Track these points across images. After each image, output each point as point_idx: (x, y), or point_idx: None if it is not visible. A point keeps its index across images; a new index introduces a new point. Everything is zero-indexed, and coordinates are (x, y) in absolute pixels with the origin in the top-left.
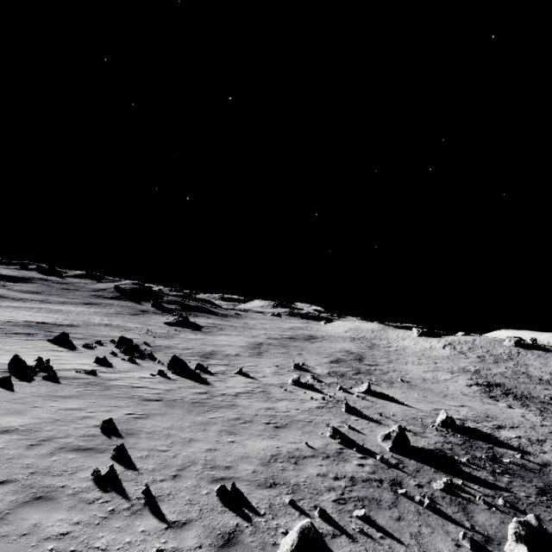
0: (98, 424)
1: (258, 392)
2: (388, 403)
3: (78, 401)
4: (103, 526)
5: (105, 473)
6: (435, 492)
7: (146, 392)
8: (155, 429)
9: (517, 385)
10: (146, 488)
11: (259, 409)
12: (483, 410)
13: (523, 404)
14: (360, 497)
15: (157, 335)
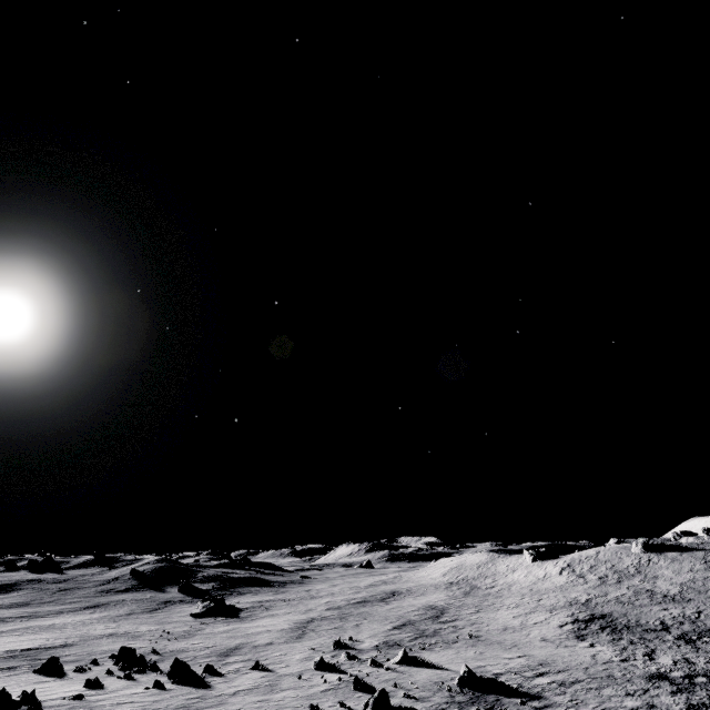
0: None
1: (263, 686)
2: (421, 670)
3: None
4: None
5: None
6: None
7: (130, 706)
8: None
9: (628, 611)
10: None
11: (248, 703)
12: (544, 657)
13: (614, 639)
14: None
15: (174, 635)
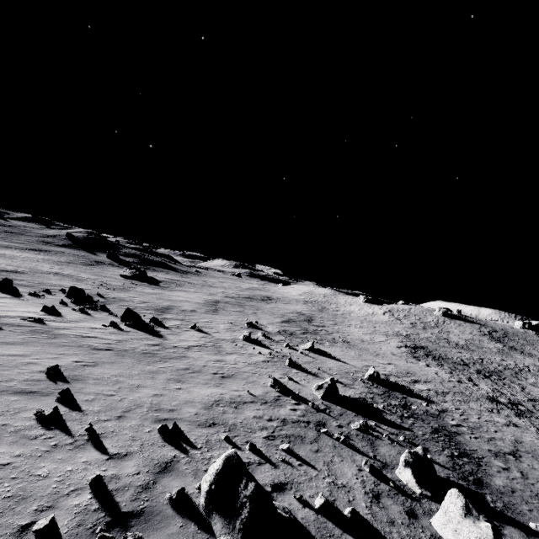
0: (44, 370)
1: (209, 346)
2: (327, 359)
3: (22, 348)
4: (45, 458)
5: (49, 413)
6: (351, 431)
7: (96, 342)
8: (103, 376)
9: (437, 348)
10: (89, 426)
11: (208, 361)
12: (405, 368)
13: (438, 364)
14: (287, 434)
15: (112, 287)
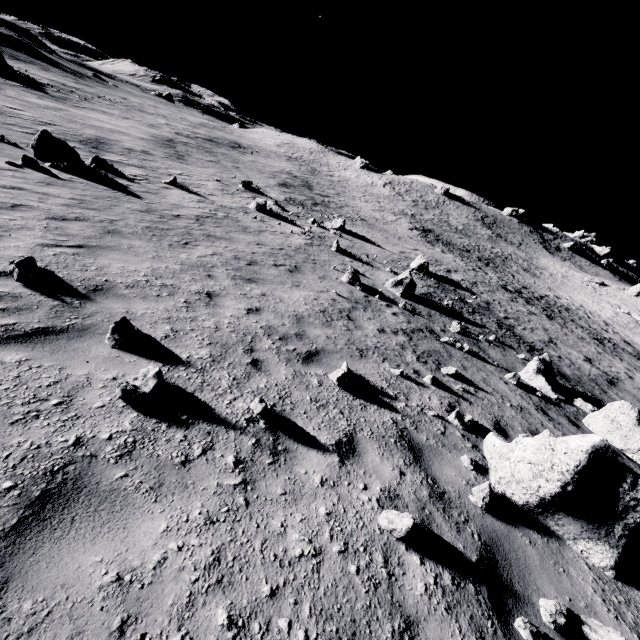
0: None
1: (224, 218)
2: (364, 243)
3: None
4: (261, 504)
5: (151, 388)
6: (455, 336)
7: (37, 201)
8: (134, 277)
9: (442, 232)
10: (264, 406)
11: (248, 244)
12: (431, 255)
13: (450, 251)
14: (426, 351)
15: None
